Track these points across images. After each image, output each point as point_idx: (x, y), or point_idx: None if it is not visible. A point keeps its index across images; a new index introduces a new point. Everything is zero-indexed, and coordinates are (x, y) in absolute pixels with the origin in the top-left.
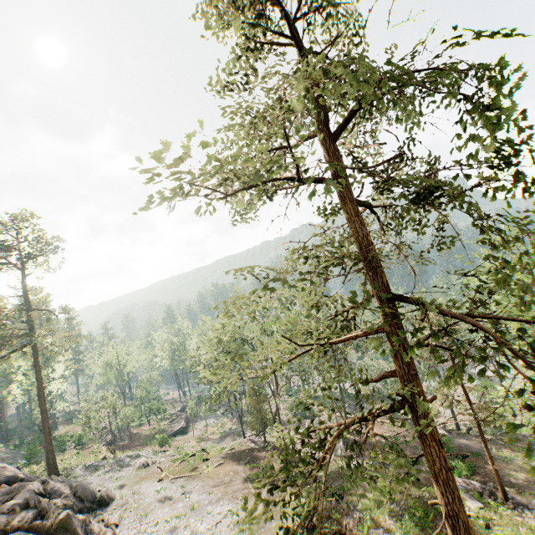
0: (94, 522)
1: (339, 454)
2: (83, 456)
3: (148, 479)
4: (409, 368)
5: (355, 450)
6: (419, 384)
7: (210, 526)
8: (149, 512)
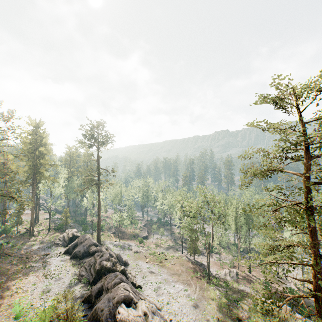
0: (128, 273)
1: (233, 279)
2: (104, 236)
3: (140, 259)
4: (318, 284)
5: (242, 280)
6: (321, 290)
7: (175, 292)
8: (146, 276)
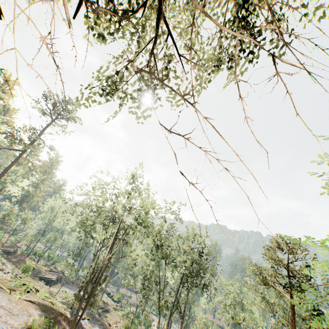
0: None
1: None
2: None
3: None
4: None
5: None
6: None
7: None
8: None
